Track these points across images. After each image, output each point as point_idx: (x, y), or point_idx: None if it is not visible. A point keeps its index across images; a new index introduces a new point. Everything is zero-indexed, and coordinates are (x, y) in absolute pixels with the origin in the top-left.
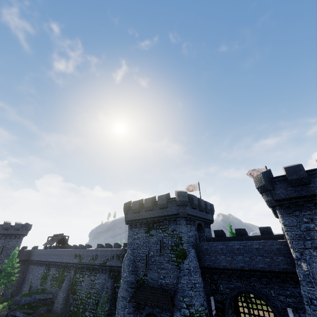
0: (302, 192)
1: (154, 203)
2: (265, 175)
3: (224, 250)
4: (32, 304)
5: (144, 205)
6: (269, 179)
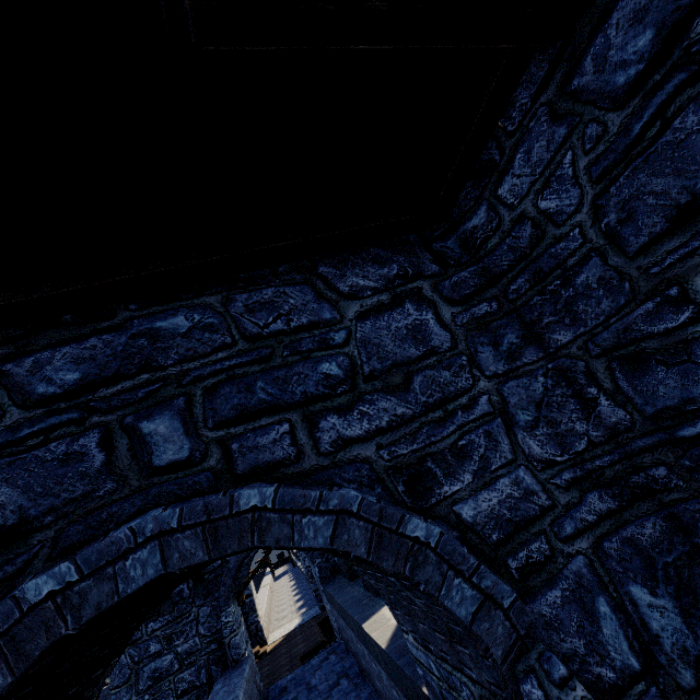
0: None
1: None
2: None
3: None
4: None
5: None
6: None
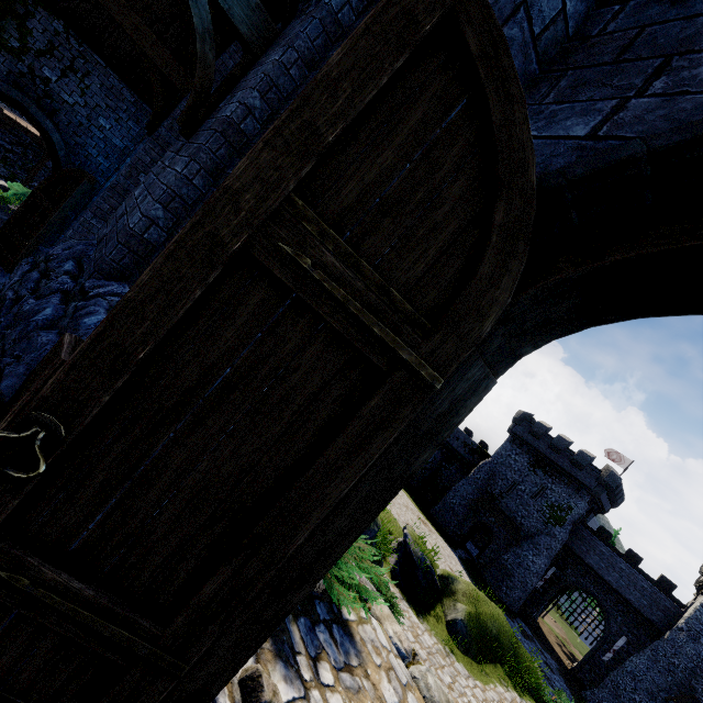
0: None
1: (567, 451)
2: None
3: (604, 555)
4: None
5: (553, 441)
6: None
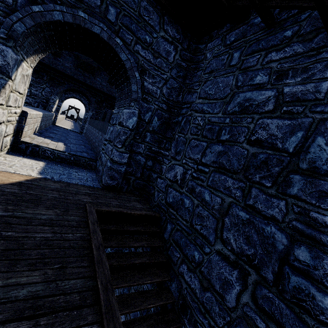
0: None
1: None
2: None
3: None
4: None
5: None
6: None
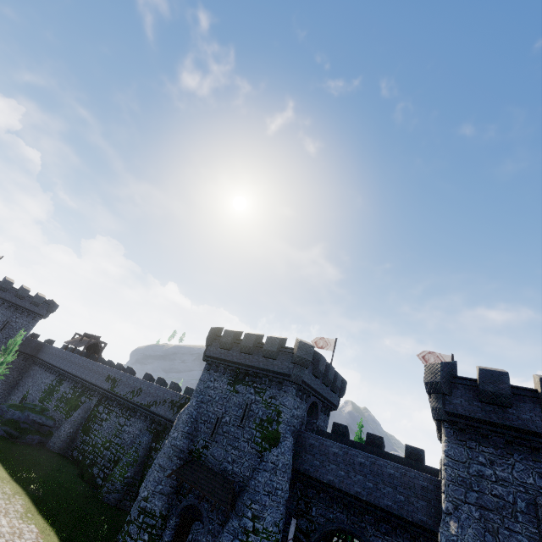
0: (493, 416)
1: (258, 345)
2: (445, 368)
3: (339, 457)
4: (22, 424)
5: (242, 343)
6: (450, 376)
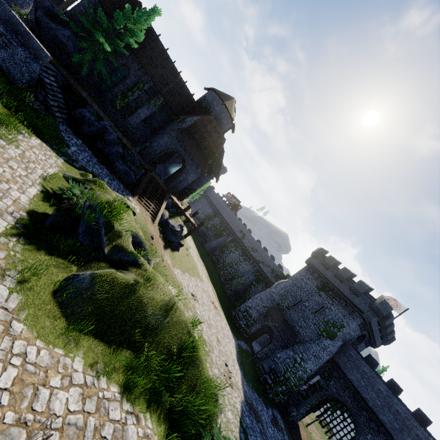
0: None
1: (349, 280)
2: None
3: (366, 375)
4: (199, 229)
5: (339, 271)
6: None
